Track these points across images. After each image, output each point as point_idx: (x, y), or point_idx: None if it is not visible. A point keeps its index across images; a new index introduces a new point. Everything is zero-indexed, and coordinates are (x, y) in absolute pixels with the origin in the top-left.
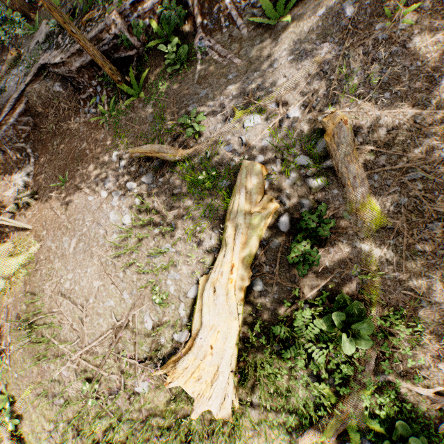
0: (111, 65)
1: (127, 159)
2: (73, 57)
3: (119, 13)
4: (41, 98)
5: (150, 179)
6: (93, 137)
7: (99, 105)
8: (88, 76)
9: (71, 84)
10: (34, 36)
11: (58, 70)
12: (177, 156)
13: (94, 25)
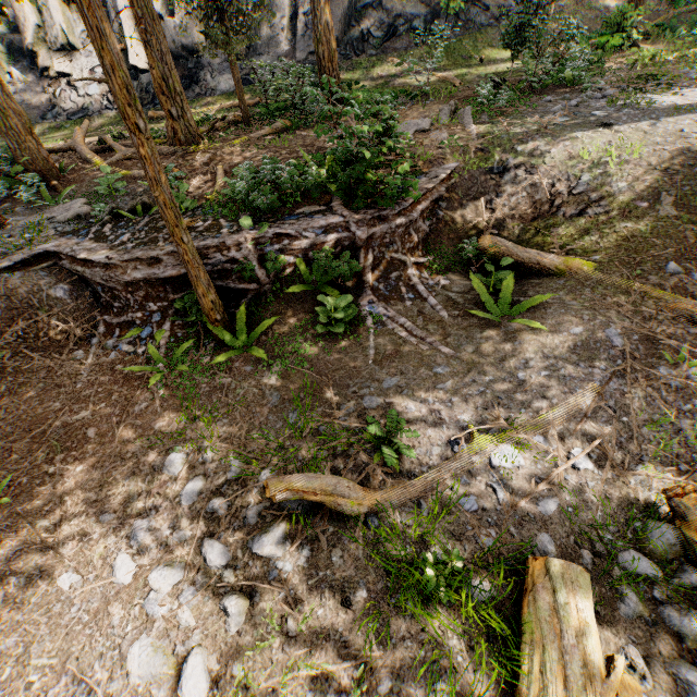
0: (216, 296)
1: (208, 475)
2: (134, 263)
3: (253, 237)
4: (12, 299)
5: (276, 545)
6: (114, 400)
7: (151, 345)
8: (145, 294)
9: (94, 293)
10: (47, 208)
11: (85, 269)
12: (364, 505)
13: (196, 235)
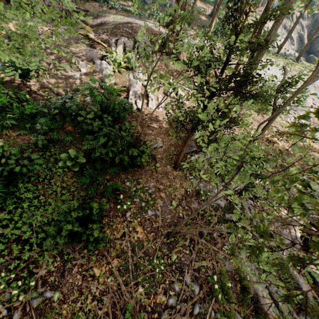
0: None
1: None
2: None
3: None
4: None
5: None
6: None
7: None
8: None
9: None
10: None
11: None
12: None
13: None
